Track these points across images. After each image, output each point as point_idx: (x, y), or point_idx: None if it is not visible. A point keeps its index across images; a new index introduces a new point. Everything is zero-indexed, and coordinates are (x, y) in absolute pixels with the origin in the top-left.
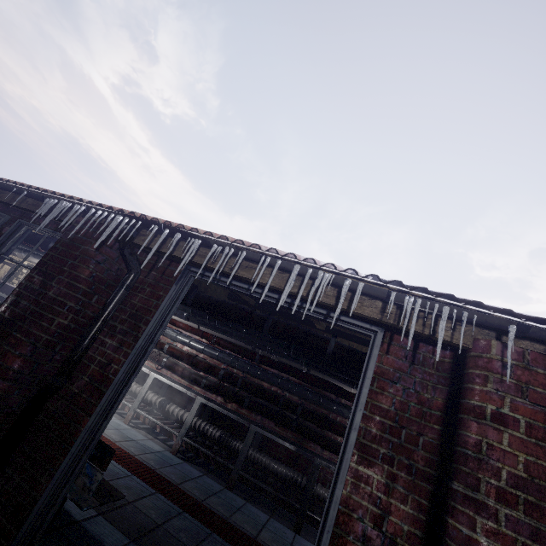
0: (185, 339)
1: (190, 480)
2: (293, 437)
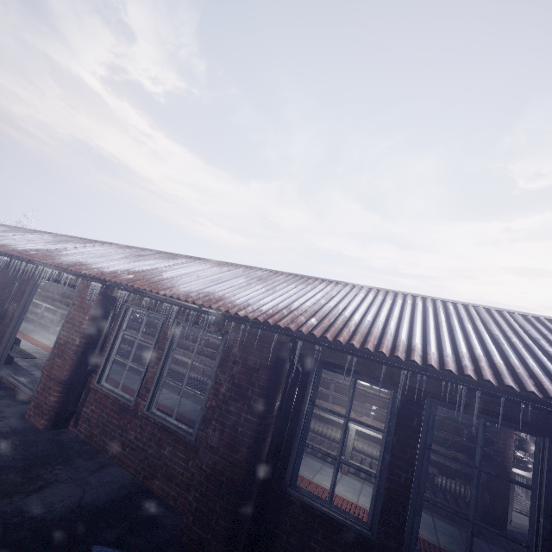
0: None
1: None
2: None
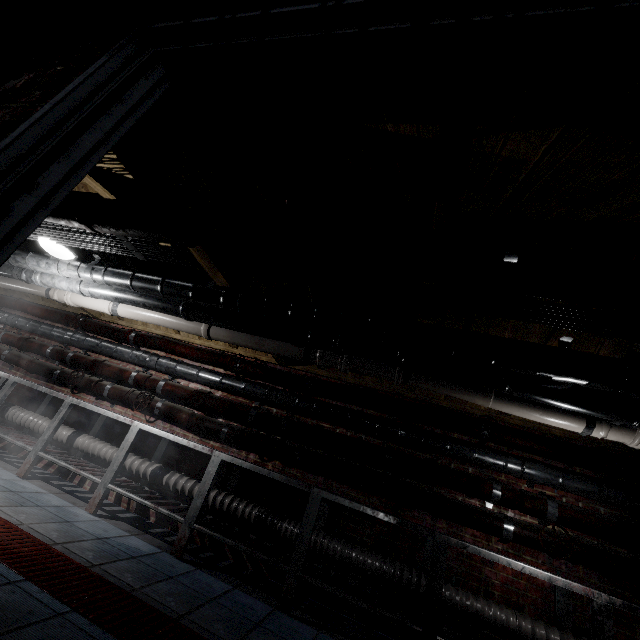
0: (190, 370)
1: (207, 604)
2: (382, 504)
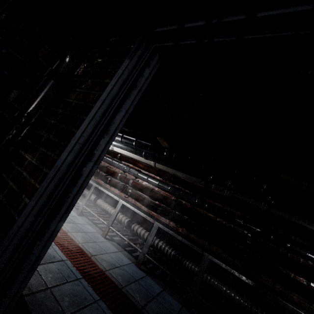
0: (144, 176)
1: (153, 299)
2: (241, 265)
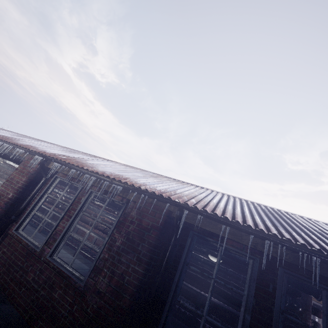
0: None
1: None
2: None
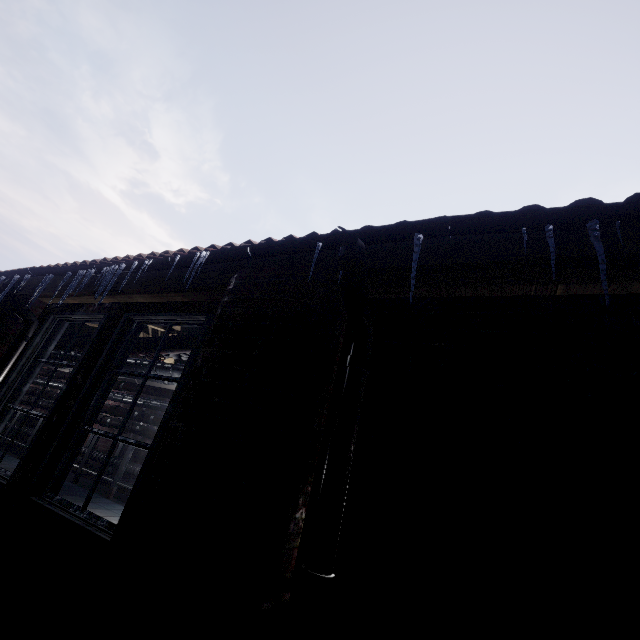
0: None
1: None
2: None
